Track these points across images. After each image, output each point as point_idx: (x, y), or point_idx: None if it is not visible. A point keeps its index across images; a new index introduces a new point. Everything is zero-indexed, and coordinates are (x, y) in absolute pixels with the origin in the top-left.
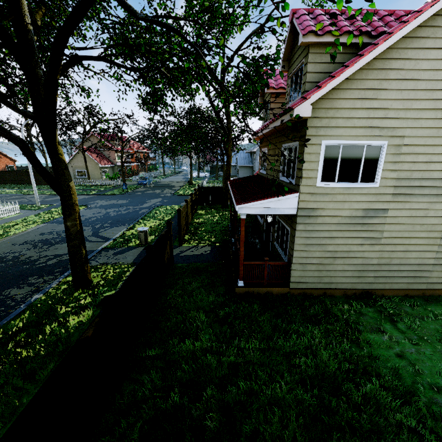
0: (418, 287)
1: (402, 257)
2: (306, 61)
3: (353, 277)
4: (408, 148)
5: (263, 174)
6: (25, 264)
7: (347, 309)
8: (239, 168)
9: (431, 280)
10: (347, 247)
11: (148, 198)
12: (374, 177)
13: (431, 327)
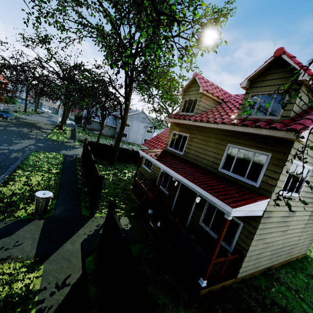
0: (287, 259)
1: (289, 241)
2: (295, 94)
3: (268, 259)
4: None
5: (176, 153)
6: None
7: (274, 291)
8: (105, 126)
9: (292, 253)
10: (274, 238)
11: (15, 137)
12: (299, 190)
13: None
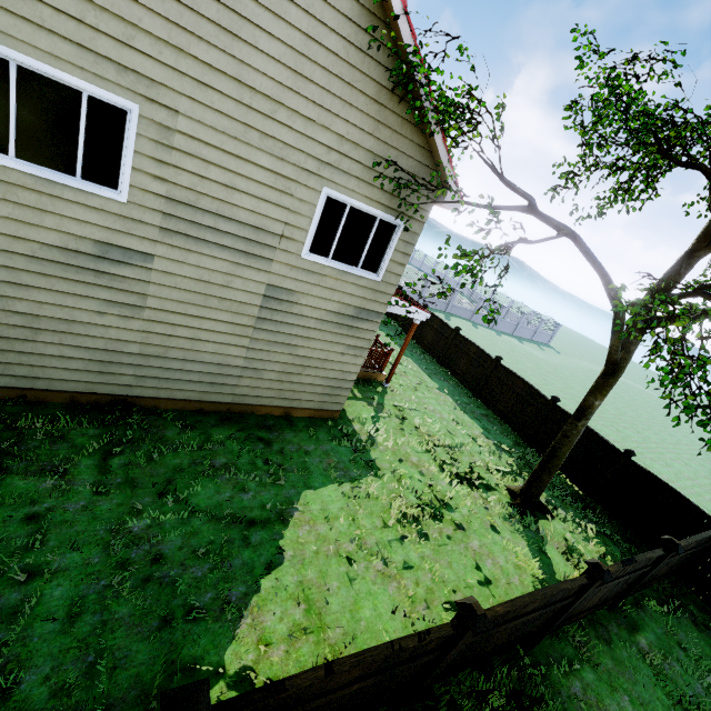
0: (219, 399)
1: (190, 349)
2: None
3: (88, 372)
4: (188, 141)
5: None
6: None
7: (41, 429)
8: None
9: (240, 390)
10: (66, 312)
11: None
12: (119, 180)
13: (174, 463)
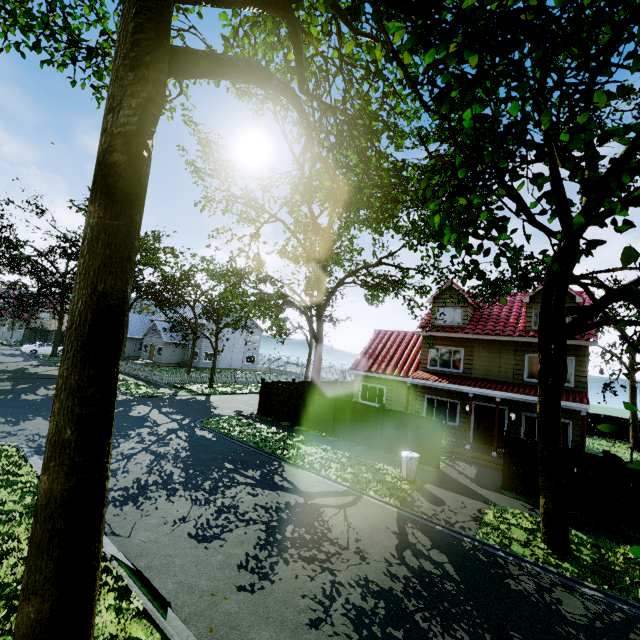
0: None
1: None
2: None
3: None
4: None
5: (449, 372)
6: (434, 585)
7: None
8: (166, 346)
9: None
10: None
11: None
12: None
13: None
